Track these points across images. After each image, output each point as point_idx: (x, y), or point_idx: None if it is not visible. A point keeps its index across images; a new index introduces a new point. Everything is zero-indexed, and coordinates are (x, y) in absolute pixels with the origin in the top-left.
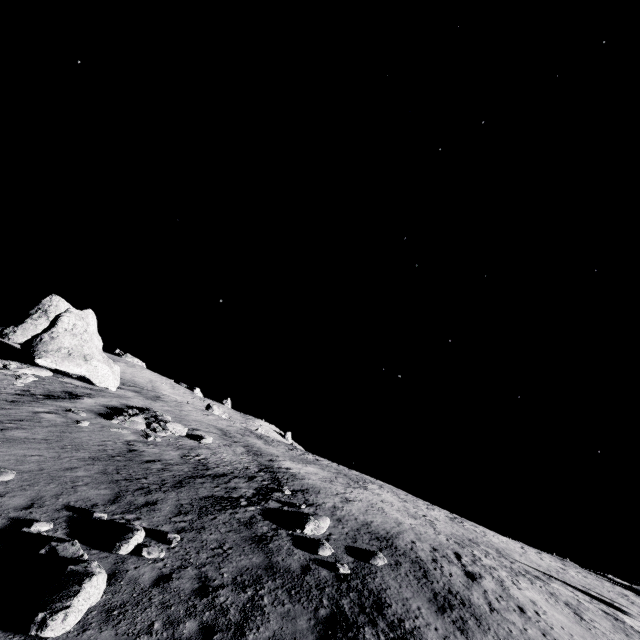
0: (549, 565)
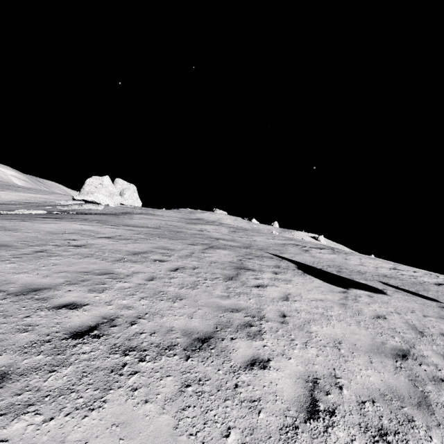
0: (389, 274)
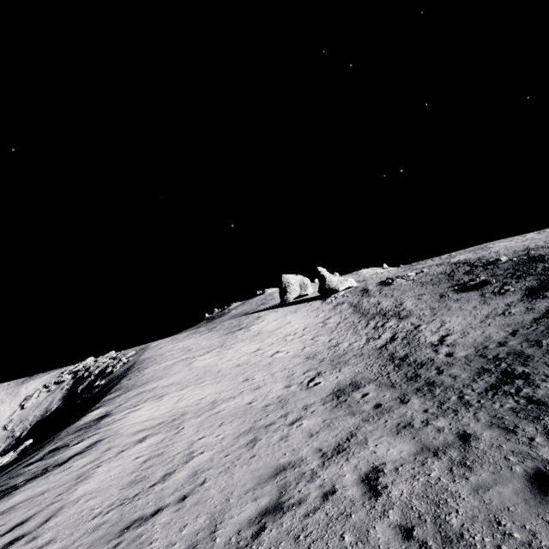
0: None
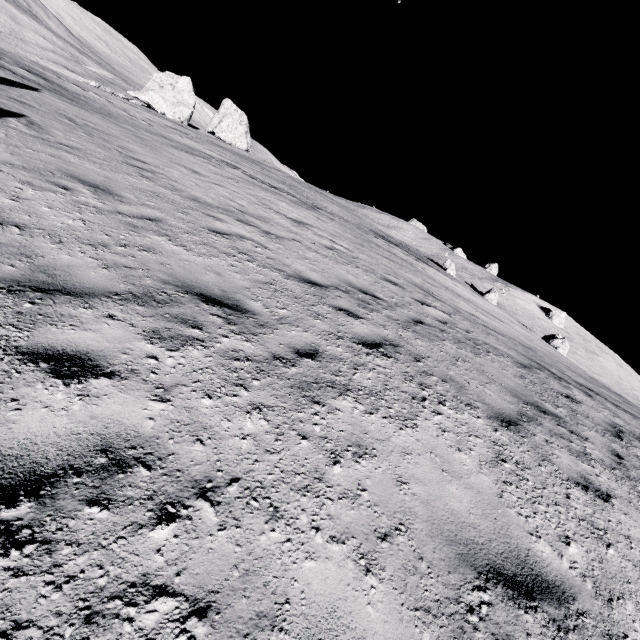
0: (177, 176)
